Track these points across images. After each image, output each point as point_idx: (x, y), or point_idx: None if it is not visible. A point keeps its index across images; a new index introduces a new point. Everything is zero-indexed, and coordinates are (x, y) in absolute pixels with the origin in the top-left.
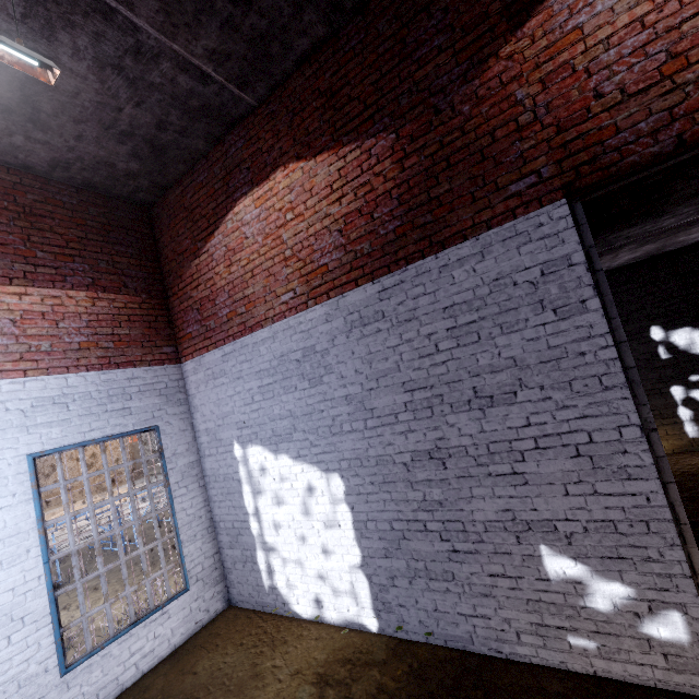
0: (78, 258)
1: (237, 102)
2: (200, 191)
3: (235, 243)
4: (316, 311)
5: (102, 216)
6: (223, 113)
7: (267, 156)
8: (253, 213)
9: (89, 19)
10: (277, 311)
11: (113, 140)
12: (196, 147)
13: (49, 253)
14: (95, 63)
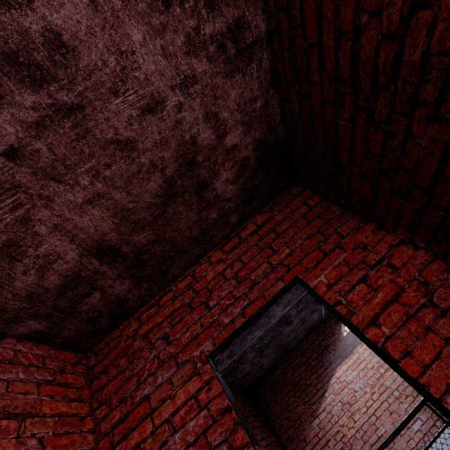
0: (268, 446)
1: (320, 319)
2: (298, 369)
3: (347, 397)
4: (447, 429)
5: (250, 405)
6: (314, 325)
7: (344, 341)
8: (352, 374)
9: (312, 304)
10: (416, 440)
11: (274, 351)
12: (294, 344)
13: (265, 447)
14: (300, 319)
